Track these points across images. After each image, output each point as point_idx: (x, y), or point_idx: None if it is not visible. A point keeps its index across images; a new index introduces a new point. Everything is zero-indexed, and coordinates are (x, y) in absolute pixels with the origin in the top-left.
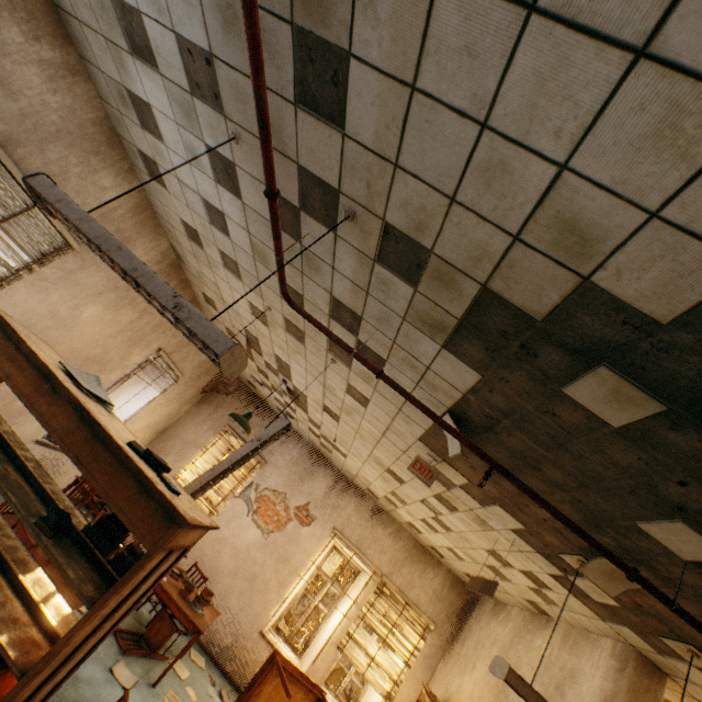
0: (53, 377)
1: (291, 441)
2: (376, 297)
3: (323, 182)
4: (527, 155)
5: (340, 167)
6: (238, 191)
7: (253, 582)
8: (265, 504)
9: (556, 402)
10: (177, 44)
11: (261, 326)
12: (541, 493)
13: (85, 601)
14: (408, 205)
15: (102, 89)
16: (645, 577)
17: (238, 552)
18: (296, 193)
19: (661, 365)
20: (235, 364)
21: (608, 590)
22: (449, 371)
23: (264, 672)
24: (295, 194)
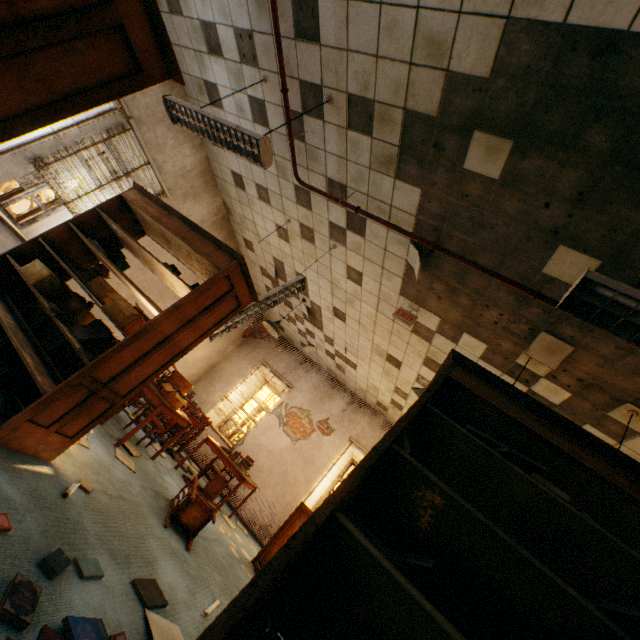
0: (169, 208)
1: (312, 371)
2: (352, 160)
3: (313, 86)
4: (402, 10)
5: (321, 68)
6: (267, 123)
7: (285, 478)
8: (293, 418)
9: (464, 182)
10: (234, 34)
11: (285, 245)
12: (484, 290)
13: (190, 288)
14: (357, 74)
15: (189, 89)
16: (570, 336)
17: (272, 454)
18: (300, 103)
19: (499, 110)
20: (266, 155)
21: (550, 365)
22: (403, 199)
23: (294, 517)
24: (299, 104)
